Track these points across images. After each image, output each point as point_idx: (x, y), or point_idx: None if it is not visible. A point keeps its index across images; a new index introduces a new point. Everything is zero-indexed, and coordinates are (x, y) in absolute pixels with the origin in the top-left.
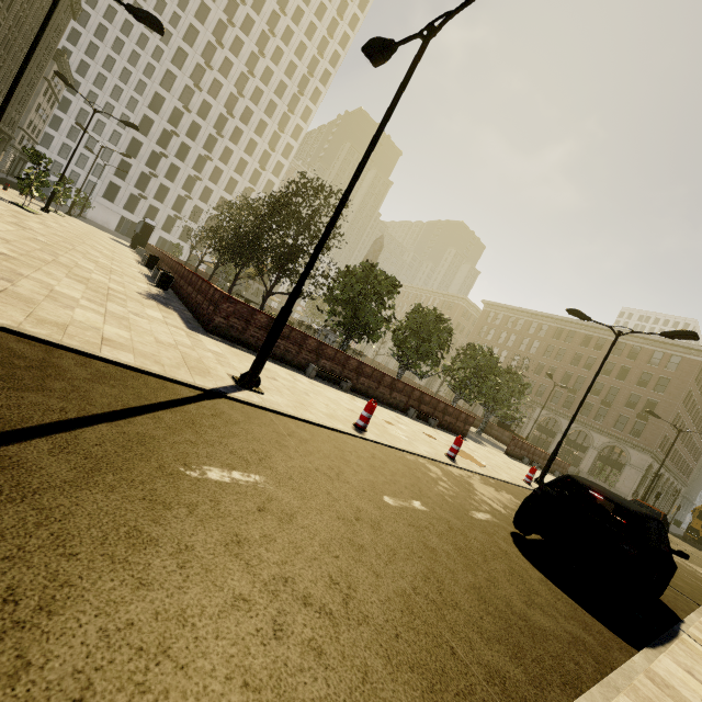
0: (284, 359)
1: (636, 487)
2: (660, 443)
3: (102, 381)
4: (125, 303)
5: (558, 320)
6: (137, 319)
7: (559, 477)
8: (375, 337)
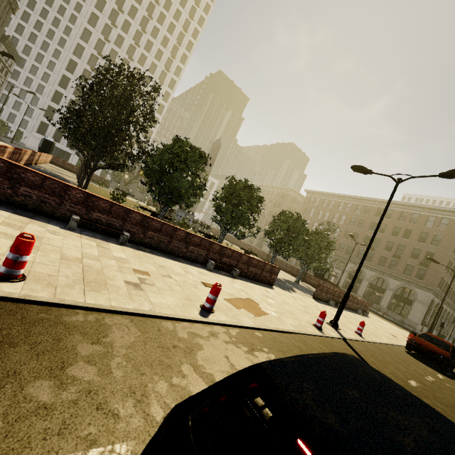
0: (41, 210)
1: (423, 317)
2: (439, 283)
3: None
4: None
5: (358, 199)
6: None
7: (234, 376)
8: (185, 201)
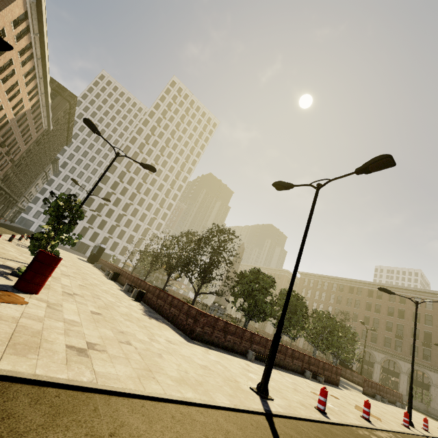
0: (233, 349)
1: None
2: None
3: (246, 434)
4: (155, 331)
5: (349, 281)
6: (175, 347)
7: None
8: (267, 317)
